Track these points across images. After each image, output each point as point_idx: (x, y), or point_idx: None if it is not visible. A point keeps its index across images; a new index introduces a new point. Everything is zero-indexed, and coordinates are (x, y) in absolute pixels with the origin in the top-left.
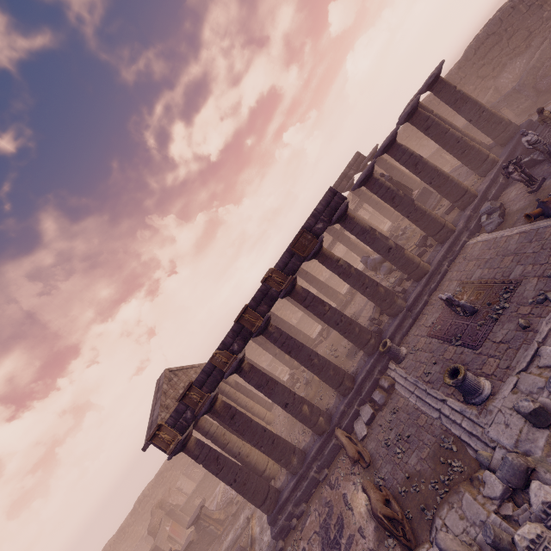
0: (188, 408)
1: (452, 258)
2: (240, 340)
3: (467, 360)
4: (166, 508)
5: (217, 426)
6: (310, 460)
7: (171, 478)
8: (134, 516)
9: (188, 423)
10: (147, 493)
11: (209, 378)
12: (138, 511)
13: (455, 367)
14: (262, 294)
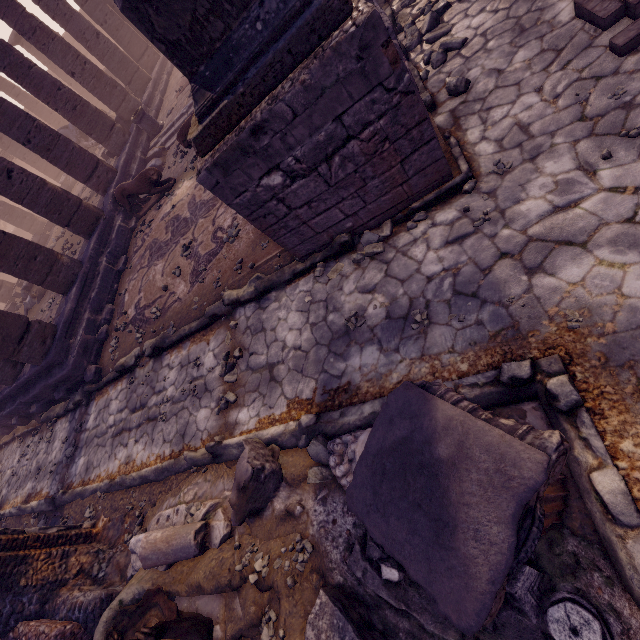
0: None
1: (169, 71)
2: None
3: None
4: None
5: None
6: (92, 253)
7: None
8: None
9: None
10: None
11: None
12: None
13: None
14: None
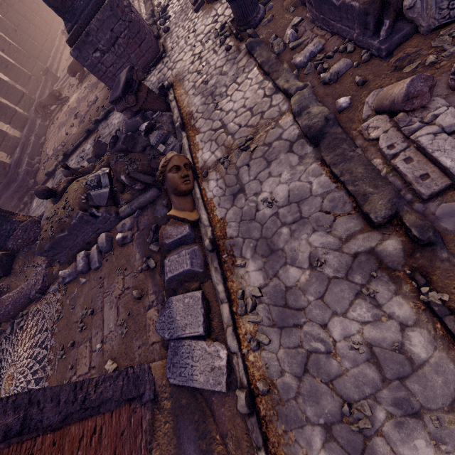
0: None
1: (61, 52)
2: None
3: None
4: None
5: None
6: (26, 134)
7: None
8: None
9: None
10: None
11: None
12: None
13: None
14: None
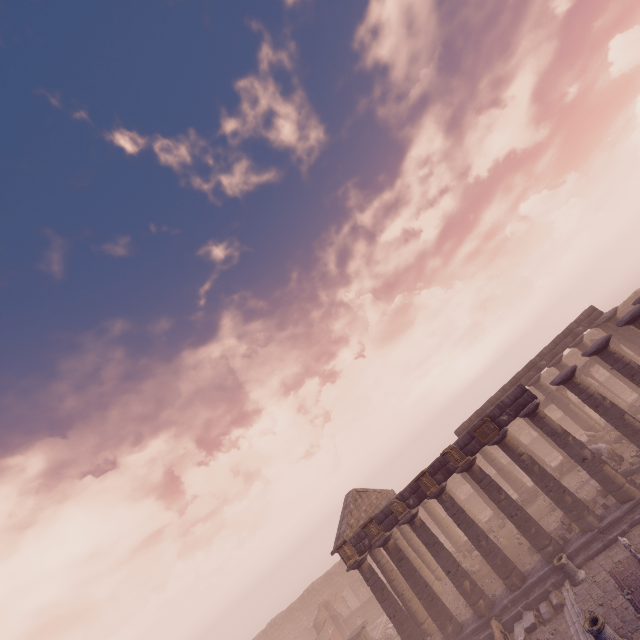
0: (367, 537)
1: None
2: (416, 497)
3: (626, 618)
4: (330, 611)
5: (387, 560)
6: (464, 635)
7: (338, 584)
8: (302, 602)
9: (365, 548)
10: (315, 587)
11: (386, 519)
12: (305, 600)
13: (596, 616)
14: (440, 464)
